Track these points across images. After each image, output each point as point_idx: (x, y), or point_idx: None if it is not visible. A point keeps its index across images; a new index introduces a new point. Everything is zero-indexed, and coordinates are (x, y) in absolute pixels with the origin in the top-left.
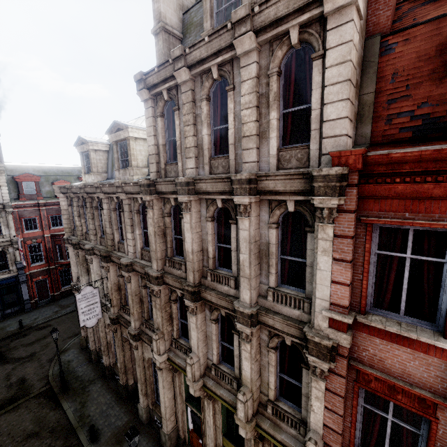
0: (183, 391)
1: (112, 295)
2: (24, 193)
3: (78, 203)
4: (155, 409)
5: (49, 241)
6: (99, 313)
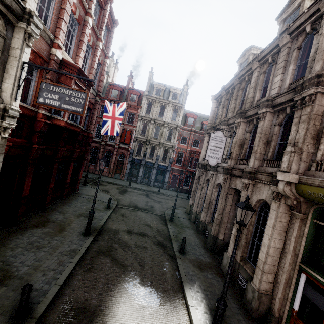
0: (301, 246)
1: (234, 148)
2: (187, 123)
3: (225, 99)
4: (243, 264)
5: (188, 153)
6: (219, 158)
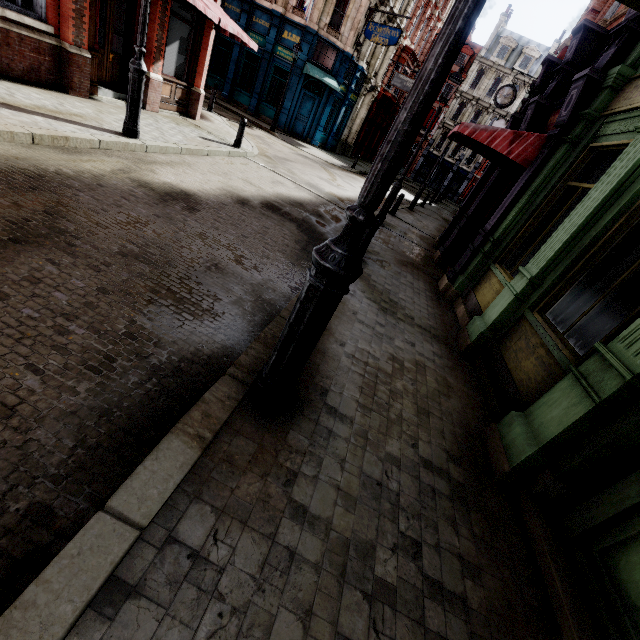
0: None
1: None
2: None
3: None
4: None
5: None
6: None
